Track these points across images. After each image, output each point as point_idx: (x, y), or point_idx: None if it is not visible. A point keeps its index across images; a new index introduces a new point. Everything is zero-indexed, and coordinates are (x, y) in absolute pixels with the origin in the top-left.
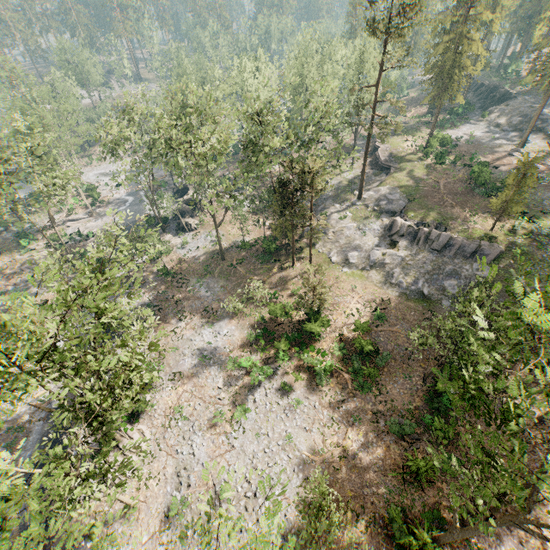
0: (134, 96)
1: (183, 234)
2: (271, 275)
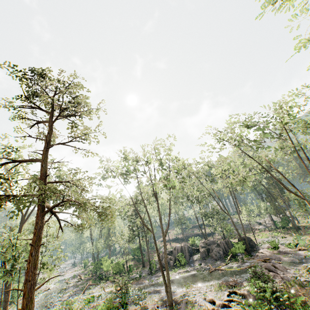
0: (196, 161)
1: (258, 247)
2: (308, 224)
